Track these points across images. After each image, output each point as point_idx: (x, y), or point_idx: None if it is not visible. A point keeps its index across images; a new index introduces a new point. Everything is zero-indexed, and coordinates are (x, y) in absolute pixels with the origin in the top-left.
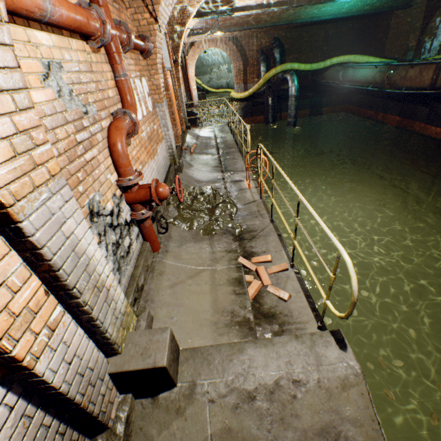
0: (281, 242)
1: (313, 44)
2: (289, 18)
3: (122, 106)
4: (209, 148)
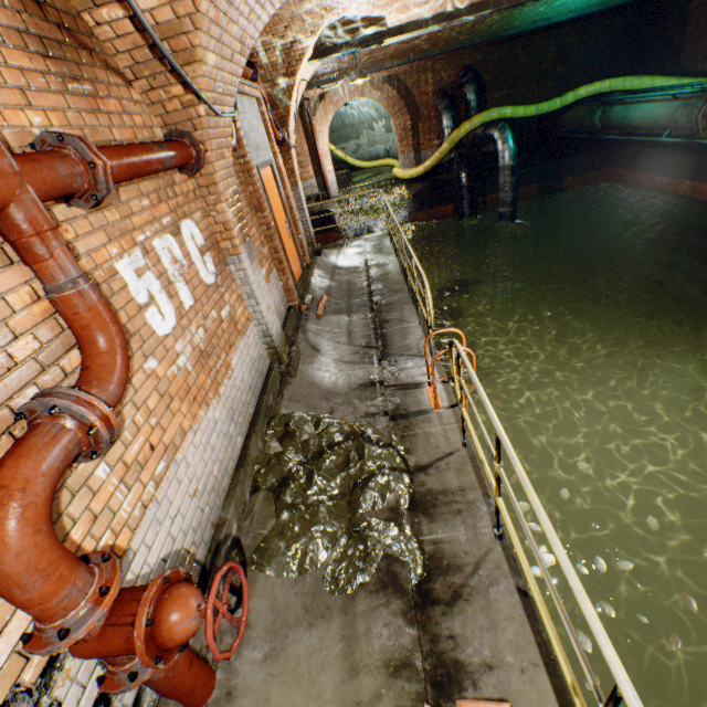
0: (532, 625)
1: (537, 67)
2: (491, 30)
3: (81, 353)
4: (355, 296)
